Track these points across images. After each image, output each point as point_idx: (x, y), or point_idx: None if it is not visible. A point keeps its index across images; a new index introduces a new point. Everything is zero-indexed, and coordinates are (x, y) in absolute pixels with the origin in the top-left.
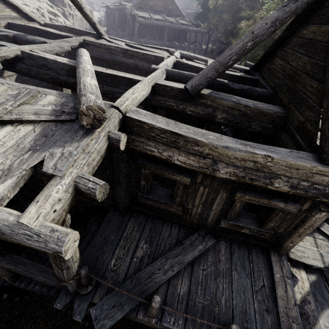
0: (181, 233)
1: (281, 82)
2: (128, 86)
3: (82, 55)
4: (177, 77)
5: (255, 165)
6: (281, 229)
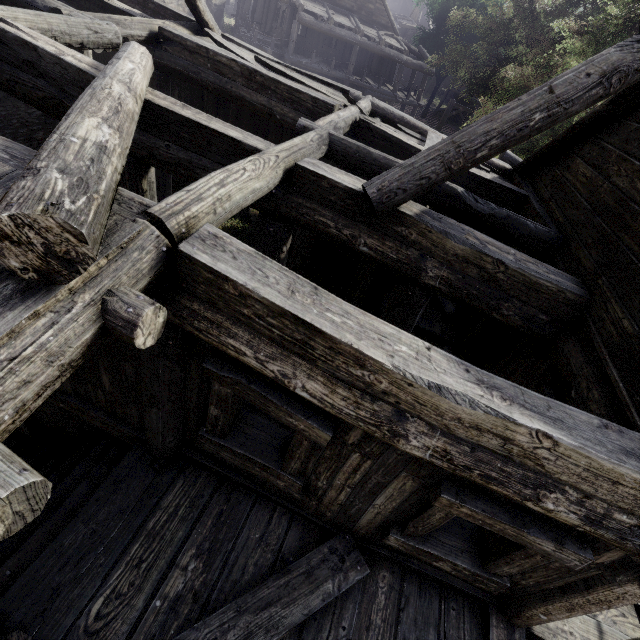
0: (292, 536)
1: (583, 217)
2: (229, 157)
3: (121, 56)
4: (353, 157)
5: (504, 446)
6: (530, 580)
